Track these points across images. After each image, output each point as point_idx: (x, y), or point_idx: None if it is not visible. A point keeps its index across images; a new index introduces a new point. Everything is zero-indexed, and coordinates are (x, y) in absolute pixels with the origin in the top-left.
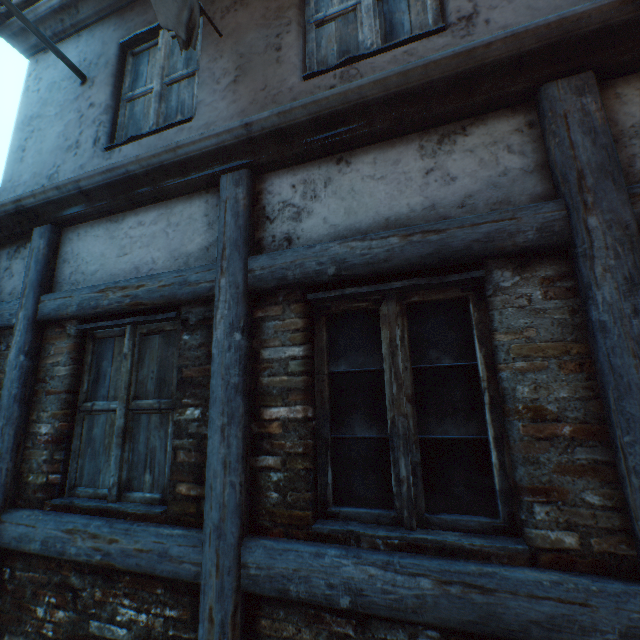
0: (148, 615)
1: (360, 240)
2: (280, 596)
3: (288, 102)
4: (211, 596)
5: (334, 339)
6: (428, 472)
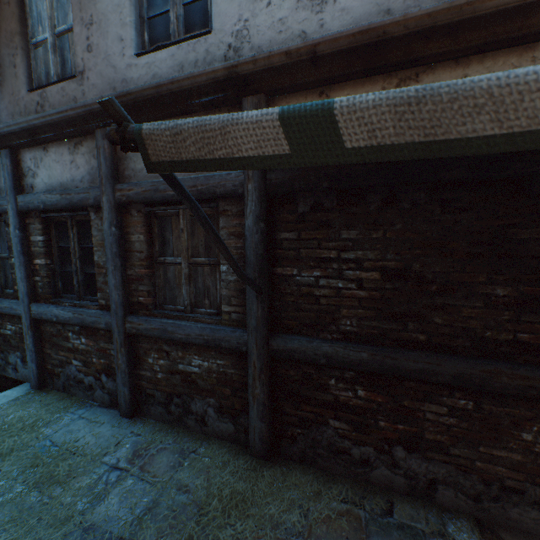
0: (15, 327)
1: (49, 194)
2: (42, 319)
3: (24, 107)
4: (25, 319)
5: (60, 233)
6: (87, 284)
